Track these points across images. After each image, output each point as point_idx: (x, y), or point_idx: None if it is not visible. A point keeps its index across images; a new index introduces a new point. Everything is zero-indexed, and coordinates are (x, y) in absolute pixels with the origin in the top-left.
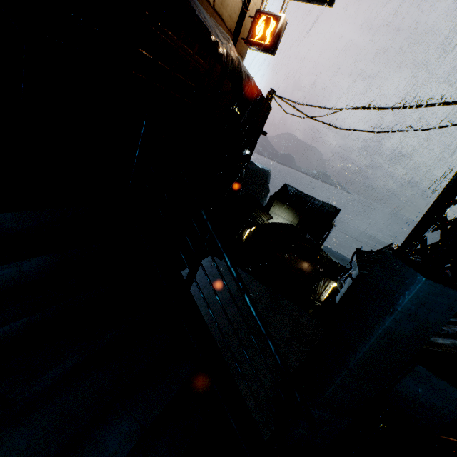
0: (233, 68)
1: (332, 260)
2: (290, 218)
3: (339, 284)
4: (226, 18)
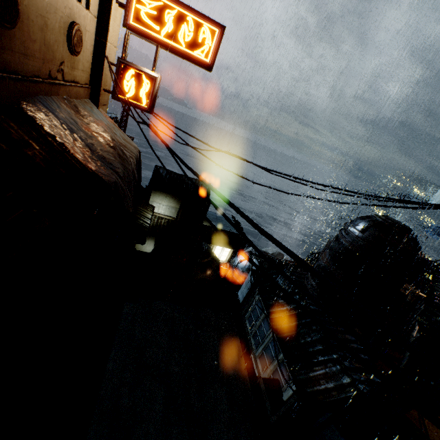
0: (129, 179)
1: (212, 227)
2: (172, 204)
3: (233, 272)
4: (79, 76)
